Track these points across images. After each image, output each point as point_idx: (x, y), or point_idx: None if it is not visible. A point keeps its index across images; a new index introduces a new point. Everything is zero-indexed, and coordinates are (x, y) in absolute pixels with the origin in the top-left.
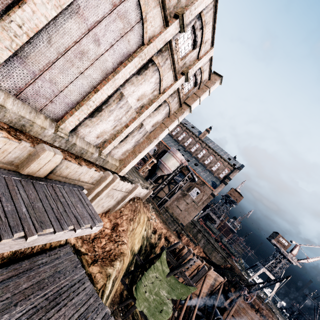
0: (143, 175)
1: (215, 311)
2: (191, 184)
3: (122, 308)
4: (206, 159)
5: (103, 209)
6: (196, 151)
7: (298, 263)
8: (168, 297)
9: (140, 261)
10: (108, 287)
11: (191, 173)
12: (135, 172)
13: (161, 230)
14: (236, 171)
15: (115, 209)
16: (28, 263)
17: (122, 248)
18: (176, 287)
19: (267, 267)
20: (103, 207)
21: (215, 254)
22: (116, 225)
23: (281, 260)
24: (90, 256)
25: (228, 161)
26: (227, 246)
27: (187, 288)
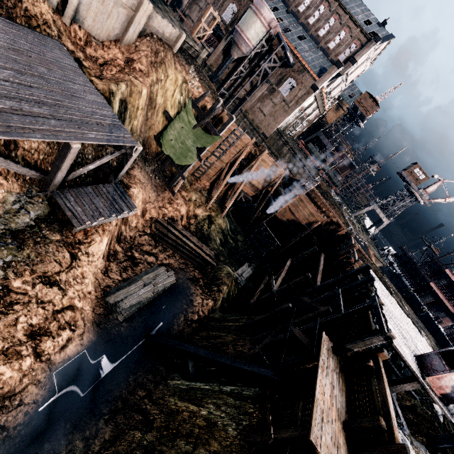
0: (216, 63)
1: (270, 201)
2: (284, 72)
3: (158, 163)
4: (322, 25)
5: (107, 32)
6: (308, 10)
7: (428, 202)
8: (194, 146)
9: (169, 118)
10: (115, 103)
11: (283, 48)
12: (177, 25)
13: (207, 103)
14: (370, 44)
15: (125, 40)
16: (7, 20)
17: (133, 79)
18: (202, 137)
19: (380, 204)
20: (103, 26)
21: (301, 171)
22: (129, 62)
23: (405, 199)
24: (95, 73)
25: (362, 26)
26: (329, 175)
27: (212, 138)
